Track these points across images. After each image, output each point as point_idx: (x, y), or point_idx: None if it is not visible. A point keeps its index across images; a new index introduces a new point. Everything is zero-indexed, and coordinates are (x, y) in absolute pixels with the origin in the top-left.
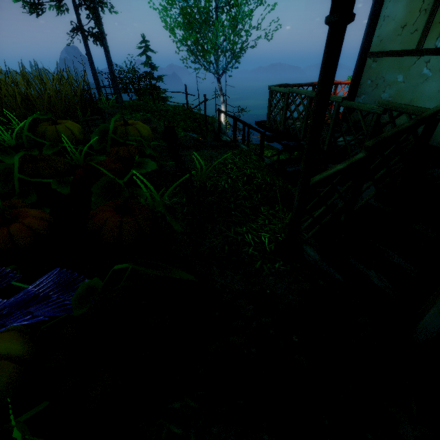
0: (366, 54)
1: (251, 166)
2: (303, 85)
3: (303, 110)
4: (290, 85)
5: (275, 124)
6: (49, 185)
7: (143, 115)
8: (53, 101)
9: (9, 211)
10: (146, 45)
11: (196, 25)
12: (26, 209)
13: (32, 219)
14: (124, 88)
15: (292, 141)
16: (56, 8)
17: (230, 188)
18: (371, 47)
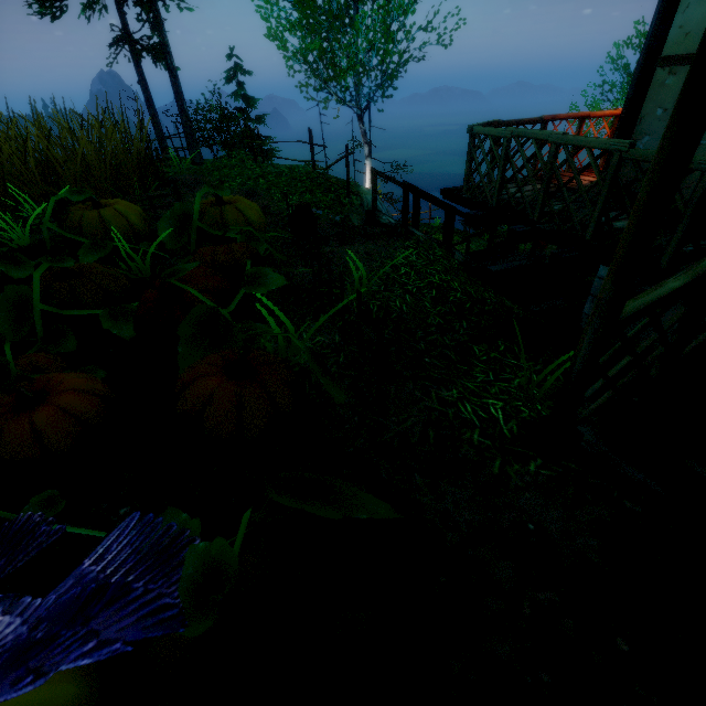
0: (654, 61)
1: (440, 268)
2: (526, 122)
3: (541, 167)
4: (503, 123)
5: (478, 193)
6: (95, 321)
7: (242, 184)
8: (92, 166)
9: (30, 377)
10: (236, 64)
11: (324, 26)
12: (61, 375)
13: (74, 396)
14: (203, 138)
15: (518, 225)
16: (86, 5)
17: (412, 311)
18: (665, 47)
